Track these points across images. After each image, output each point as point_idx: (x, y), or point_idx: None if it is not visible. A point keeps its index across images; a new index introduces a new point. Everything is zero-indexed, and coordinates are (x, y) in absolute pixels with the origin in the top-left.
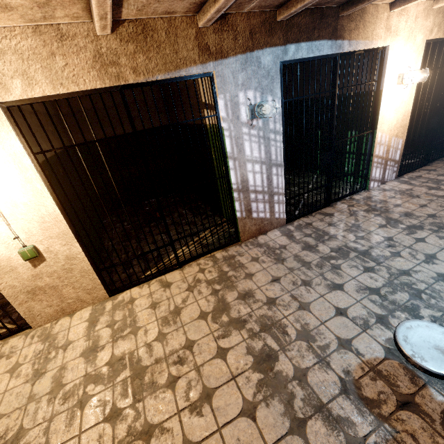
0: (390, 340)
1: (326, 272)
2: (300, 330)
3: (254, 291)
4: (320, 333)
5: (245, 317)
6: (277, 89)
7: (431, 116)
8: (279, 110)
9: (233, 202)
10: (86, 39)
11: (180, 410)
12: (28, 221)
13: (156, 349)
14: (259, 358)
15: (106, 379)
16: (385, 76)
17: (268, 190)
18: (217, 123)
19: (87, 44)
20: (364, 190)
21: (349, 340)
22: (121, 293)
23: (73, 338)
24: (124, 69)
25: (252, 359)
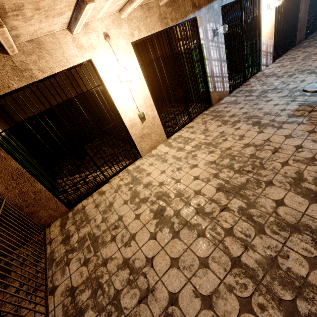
0: (299, 103)
1: (262, 99)
2: (263, 114)
3: (235, 113)
4: (272, 111)
5: (238, 119)
6: (221, 20)
7: (280, 27)
8: (222, 31)
9: (208, 84)
10: (156, 8)
11: (235, 142)
12: (140, 99)
13: (209, 138)
14: (253, 124)
15: (197, 150)
16: (261, 6)
17: (221, 75)
18: (199, 42)
19: (156, 10)
20: (259, 71)
21: (284, 108)
22: (171, 136)
23: (167, 151)
24: (168, 20)
25: (251, 125)
